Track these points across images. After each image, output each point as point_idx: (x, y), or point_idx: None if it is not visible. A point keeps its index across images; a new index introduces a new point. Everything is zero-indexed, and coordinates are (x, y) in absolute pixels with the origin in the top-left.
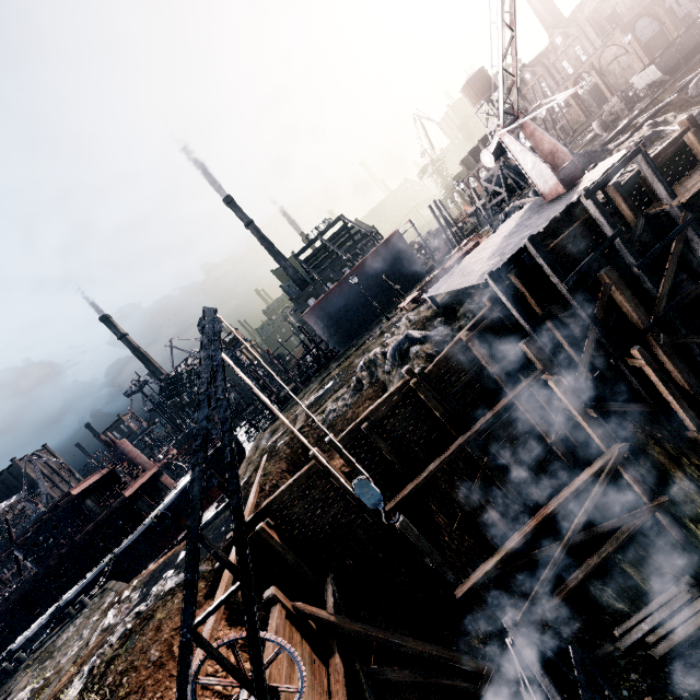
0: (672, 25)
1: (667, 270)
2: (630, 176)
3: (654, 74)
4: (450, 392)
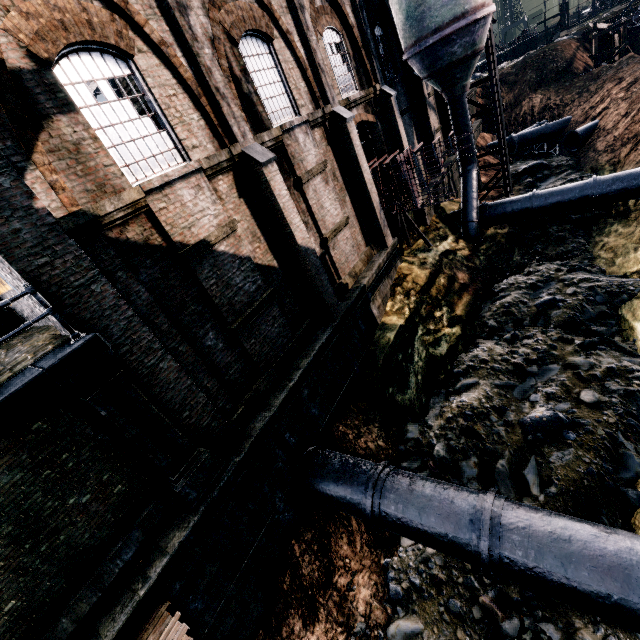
0: None
1: None
2: None
3: None
4: None
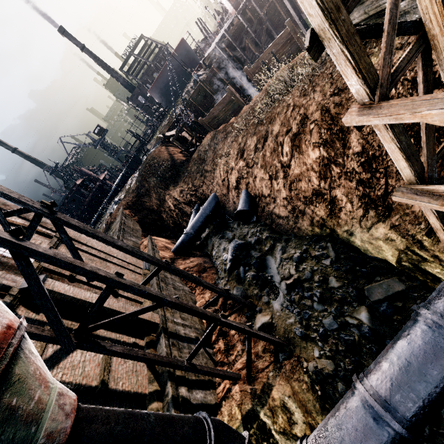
0: None
1: (263, 37)
2: (252, 5)
3: None
4: (212, 86)
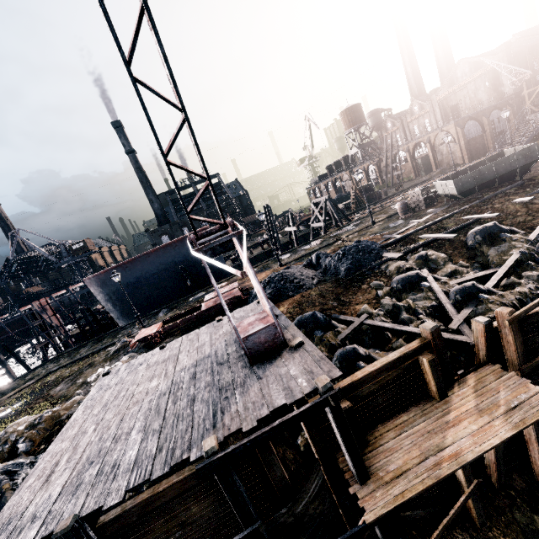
0: (490, 135)
1: None
2: None
3: (452, 189)
4: None
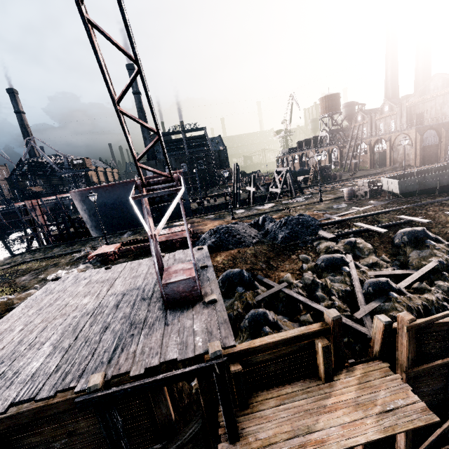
0: (444, 146)
1: None
2: (225, 354)
3: (395, 188)
4: None
